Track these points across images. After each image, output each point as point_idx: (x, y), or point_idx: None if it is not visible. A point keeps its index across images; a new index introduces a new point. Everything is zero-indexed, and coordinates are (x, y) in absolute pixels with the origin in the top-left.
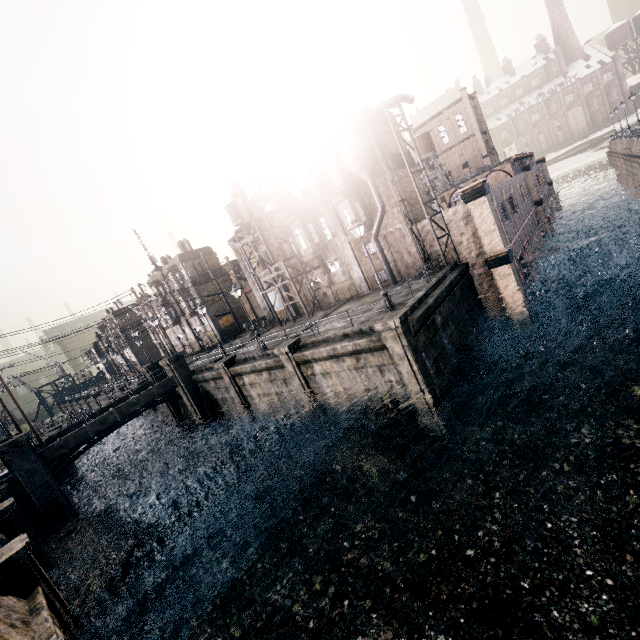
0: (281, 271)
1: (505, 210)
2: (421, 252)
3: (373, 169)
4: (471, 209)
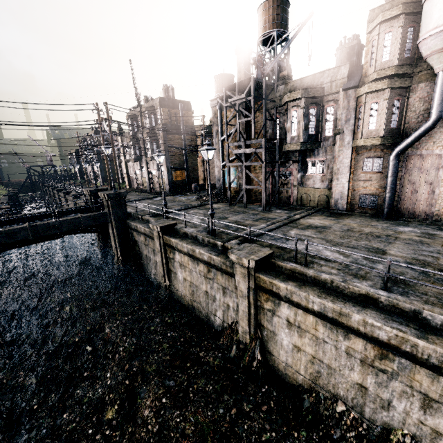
0: (258, 150)
1: None
2: None
3: None
4: None
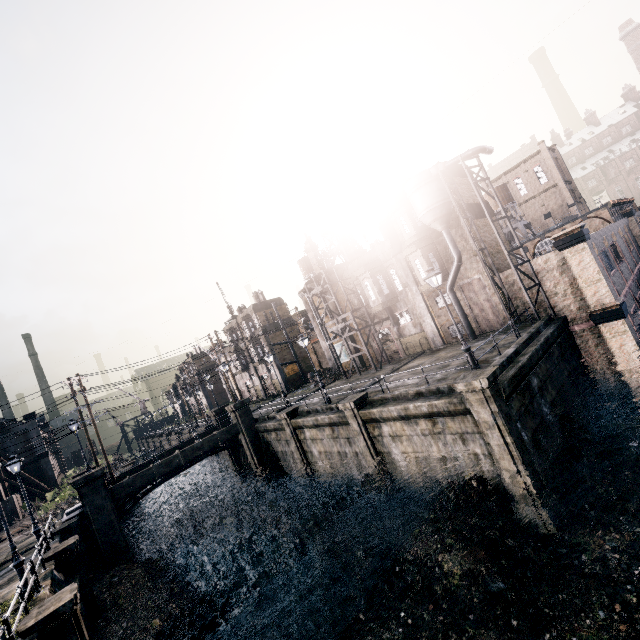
0: (348, 322)
1: (608, 258)
2: (505, 304)
3: (448, 219)
4: (567, 257)
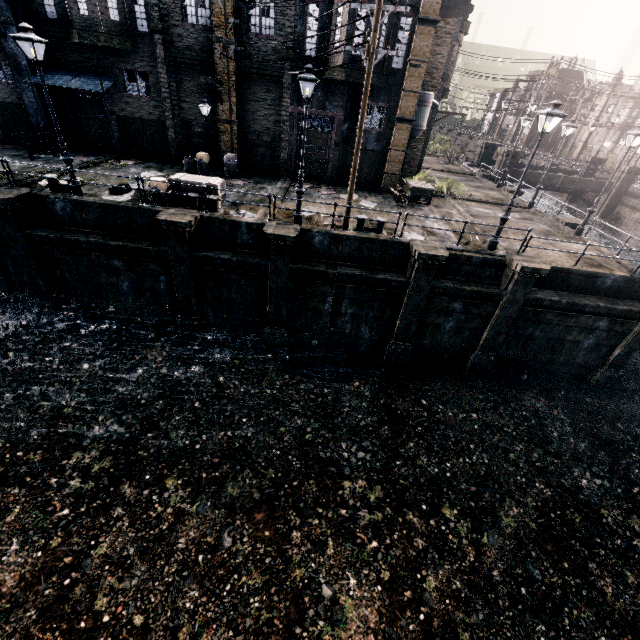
0: None
1: None
2: None
3: None
4: None
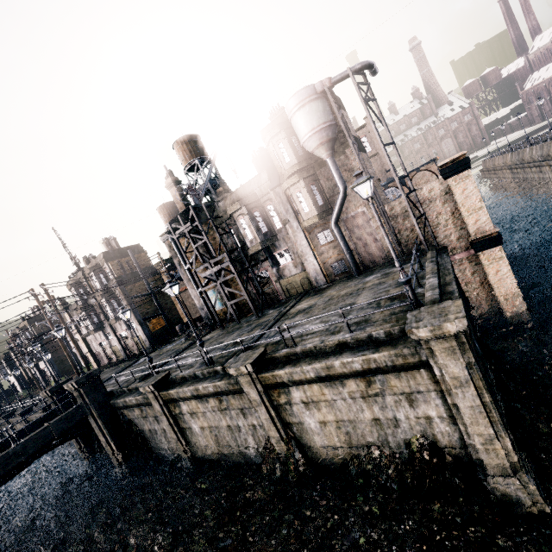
0: (224, 264)
1: None
2: (390, 237)
3: (333, 145)
4: (452, 185)
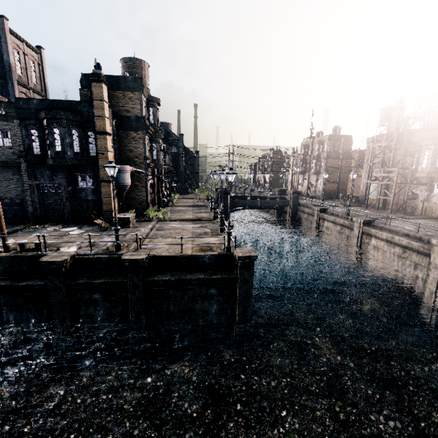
0: (392, 174)
1: None
2: None
3: None
4: None
